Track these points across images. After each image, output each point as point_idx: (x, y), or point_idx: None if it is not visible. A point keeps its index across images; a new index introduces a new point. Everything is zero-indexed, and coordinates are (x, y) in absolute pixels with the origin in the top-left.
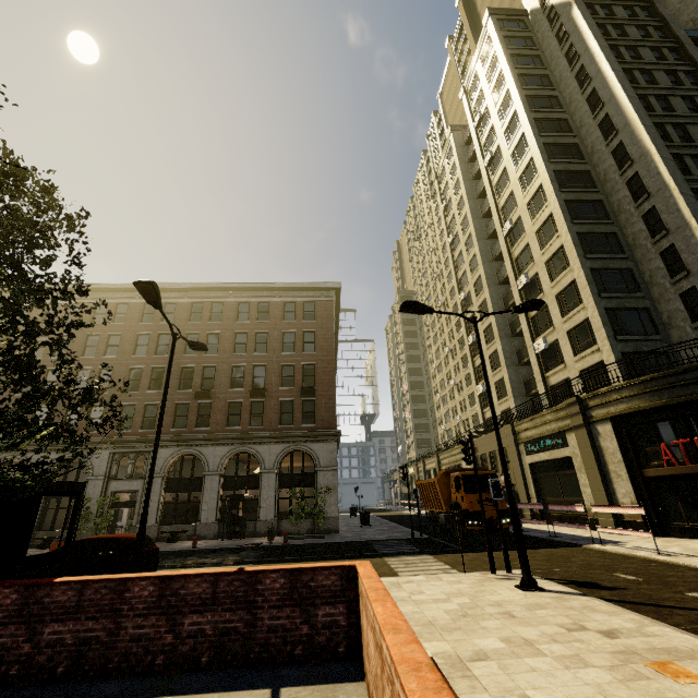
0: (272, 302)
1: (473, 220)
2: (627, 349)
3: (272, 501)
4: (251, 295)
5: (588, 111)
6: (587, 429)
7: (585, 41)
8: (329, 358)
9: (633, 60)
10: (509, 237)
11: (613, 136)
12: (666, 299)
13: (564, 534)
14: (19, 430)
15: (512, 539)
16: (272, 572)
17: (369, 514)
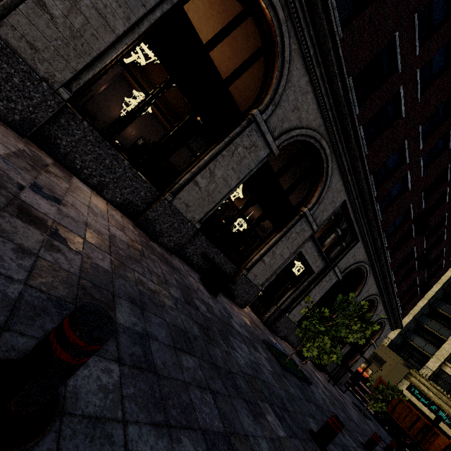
0: None
1: None
2: None
3: (347, 350)
4: None
5: None
6: None
7: None
8: (446, 271)
9: None
10: None
11: None
12: None
13: None
14: None
15: None
16: None
17: None
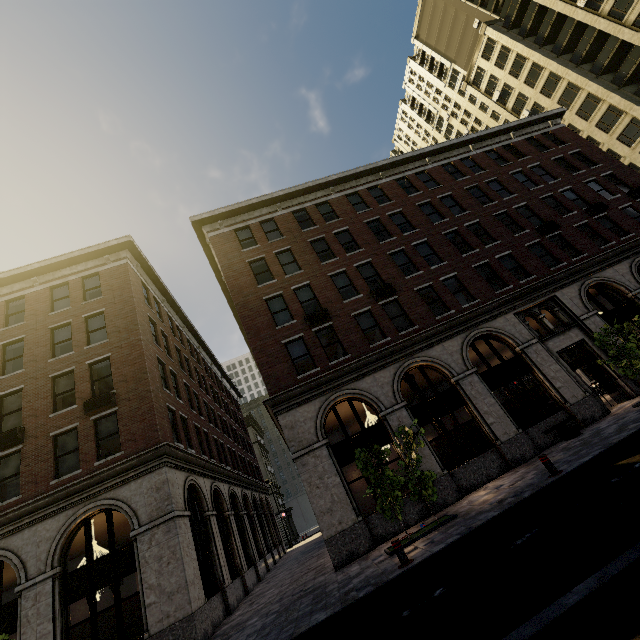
0: (514, 143)
1: (571, 70)
2: None
3: None
4: (490, 143)
5: None
6: None
7: None
8: (618, 164)
9: None
10: None
11: None
12: None
13: None
14: None
15: None
16: None
17: None
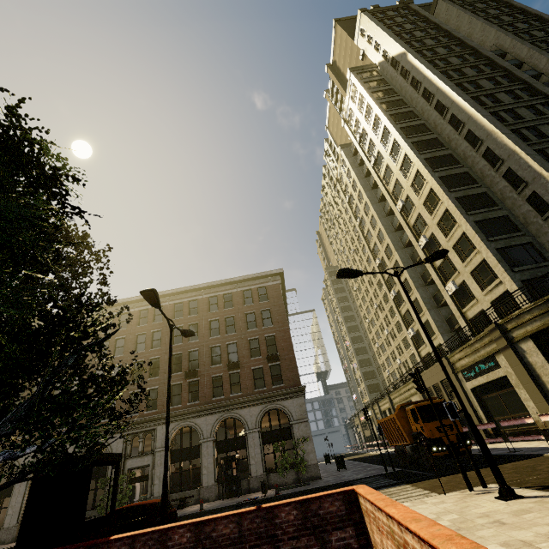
0: (233, 293)
1: (372, 205)
2: (525, 277)
3: (259, 457)
4: (217, 290)
5: (438, 115)
6: (512, 349)
7: (422, 73)
8: (285, 328)
9: (460, 77)
10: (403, 211)
11: (462, 127)
12: (543, 232)
13: (522, 448)
14: (110, 389)
15: (476, 459)
16: (284, 505)
17: (342, 457)
